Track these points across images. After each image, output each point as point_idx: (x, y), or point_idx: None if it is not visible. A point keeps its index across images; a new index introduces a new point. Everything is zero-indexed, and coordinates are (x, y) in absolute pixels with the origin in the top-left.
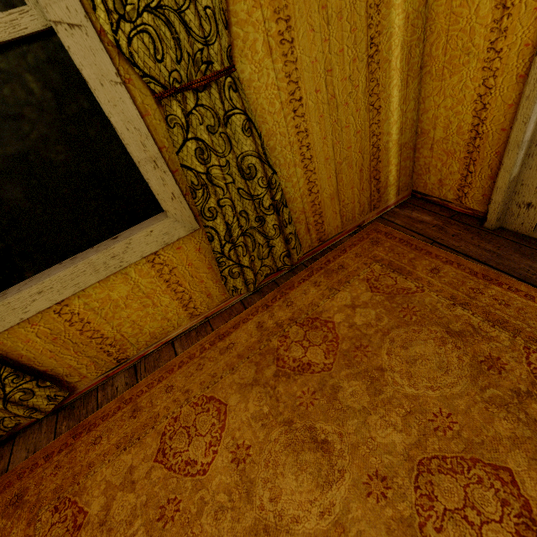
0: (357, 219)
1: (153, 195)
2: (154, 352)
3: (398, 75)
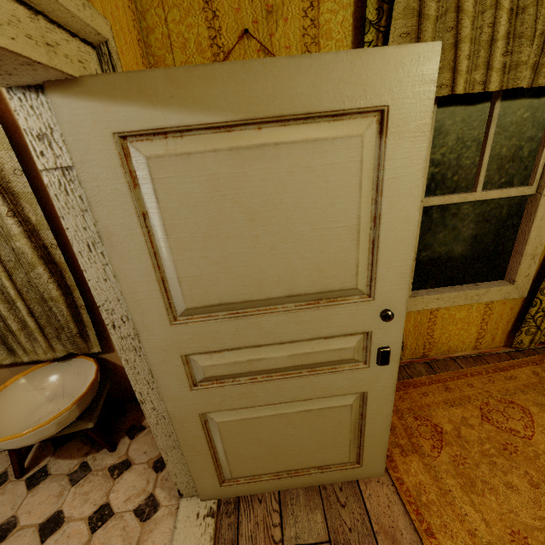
0: None
1: (505, 270)
2: (440, 360)
3: None
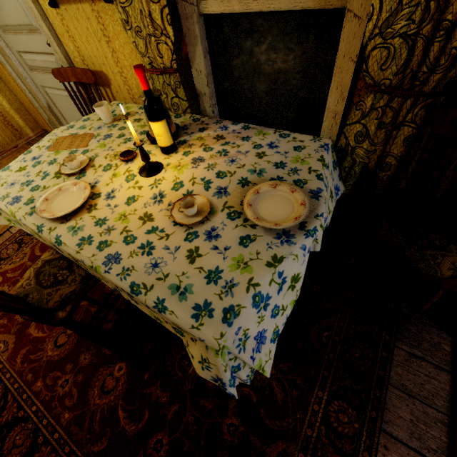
0: (12, 144)
1: None
2: None
3: None
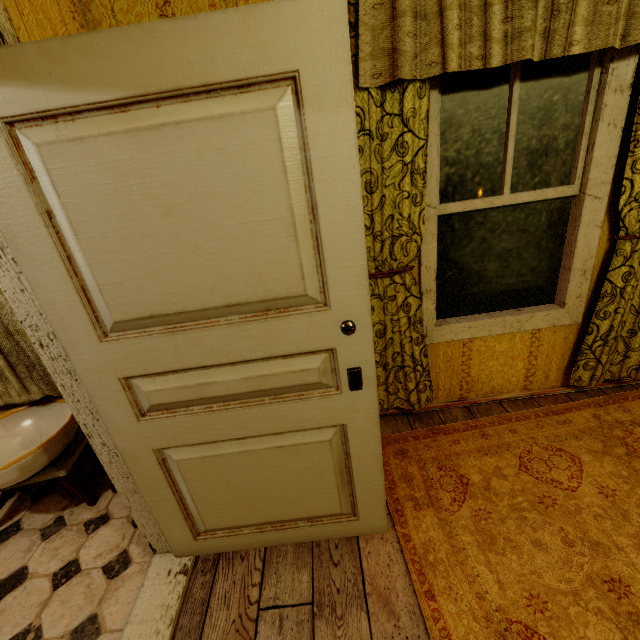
0: None
1: (555, 291)
2: (483, 404)
3: None
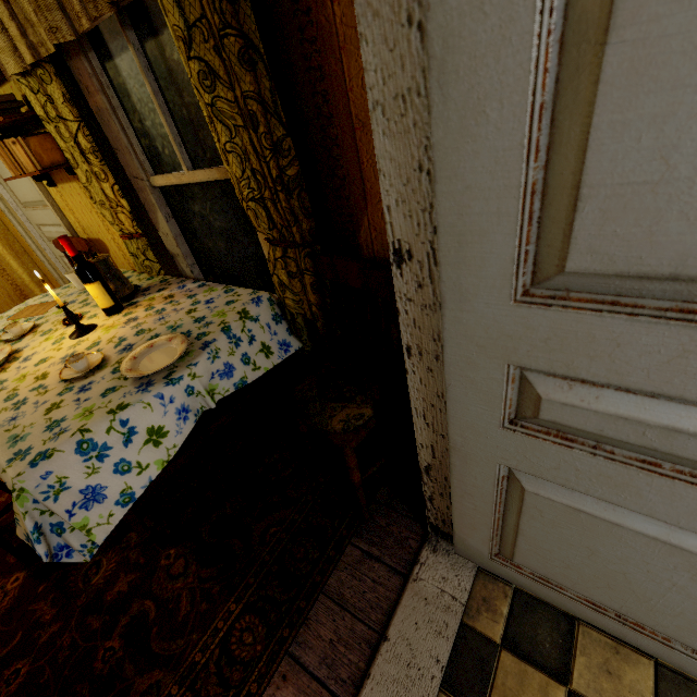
0: None
1: None
2: None
3: (9, 256)
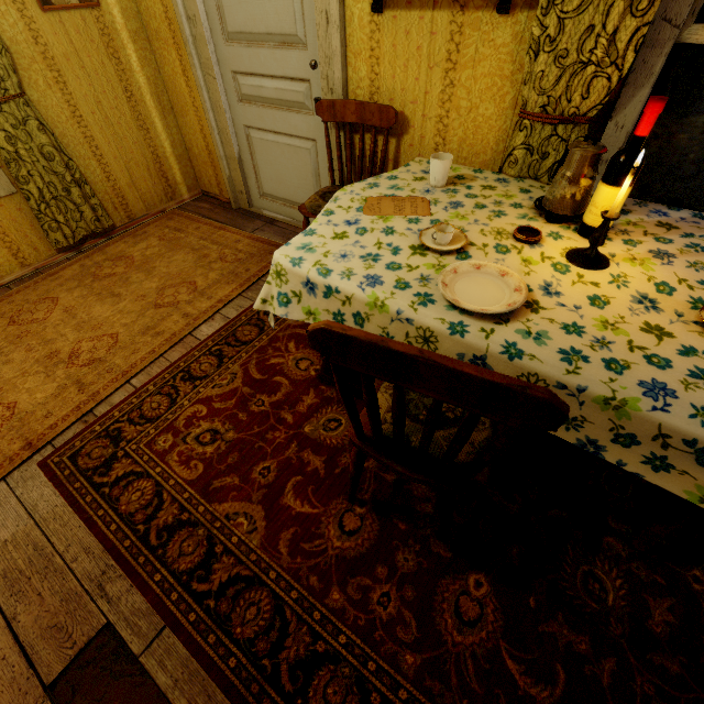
0: (159, 206)
1: None
2: None
3: (155, 111)
